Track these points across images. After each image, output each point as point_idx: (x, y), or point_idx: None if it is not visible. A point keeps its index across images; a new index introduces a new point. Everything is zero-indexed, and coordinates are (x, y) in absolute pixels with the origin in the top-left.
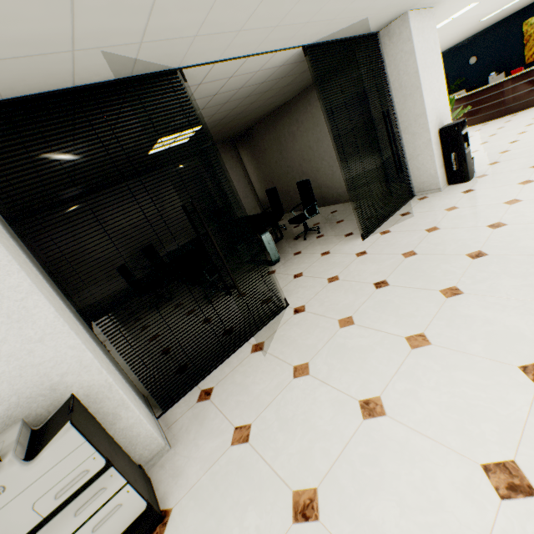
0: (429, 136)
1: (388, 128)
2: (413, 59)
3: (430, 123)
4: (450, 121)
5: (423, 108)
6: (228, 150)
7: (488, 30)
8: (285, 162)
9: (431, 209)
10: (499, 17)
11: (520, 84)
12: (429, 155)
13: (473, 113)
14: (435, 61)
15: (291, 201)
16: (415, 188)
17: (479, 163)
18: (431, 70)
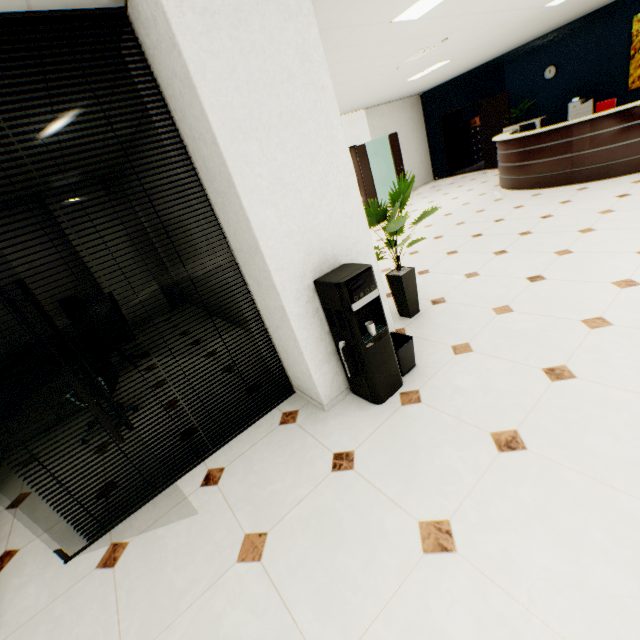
0: (280, 300)
1: (224, 249)
2: (199, 104)
3: (277, 273)
4: (371, 247)
5: (253, 234)
6: (93, 196)
7: (578, 23)
8: (171, 234)
9: (244, 499)
10: (592, 3)
11: (599, 134)
12: (292, 336)
13: (524, 169)
14: (308, 106)
15: (197, 294)
16: (292, 378)
17: (445, 330)
18: (286, 133)
